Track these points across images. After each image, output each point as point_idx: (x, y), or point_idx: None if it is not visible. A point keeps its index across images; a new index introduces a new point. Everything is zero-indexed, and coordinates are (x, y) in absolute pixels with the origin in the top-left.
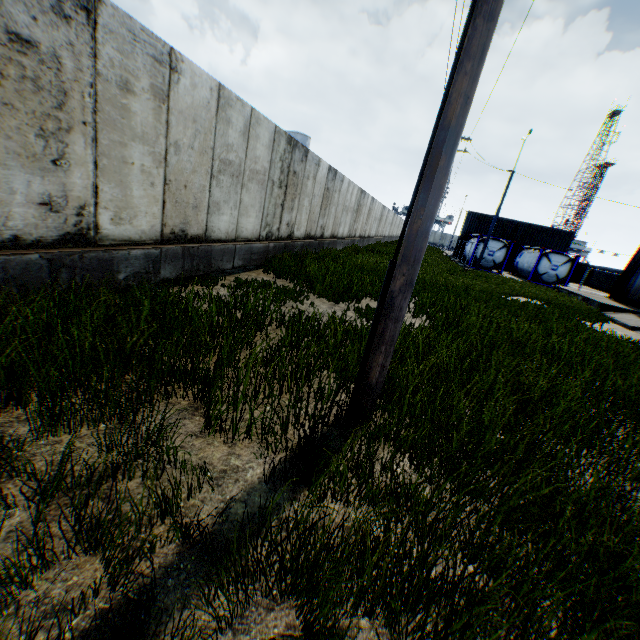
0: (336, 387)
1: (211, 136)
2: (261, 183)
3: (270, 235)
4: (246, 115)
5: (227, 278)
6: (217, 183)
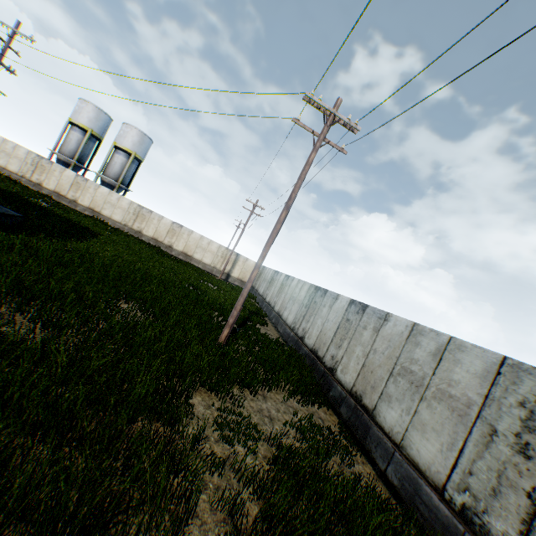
0: (230, 338)
1: (399, 350)
2: (459, 413)
3: (478, 522)
4: (441, 341)
5: (369, 466)
6: (395, 381)
